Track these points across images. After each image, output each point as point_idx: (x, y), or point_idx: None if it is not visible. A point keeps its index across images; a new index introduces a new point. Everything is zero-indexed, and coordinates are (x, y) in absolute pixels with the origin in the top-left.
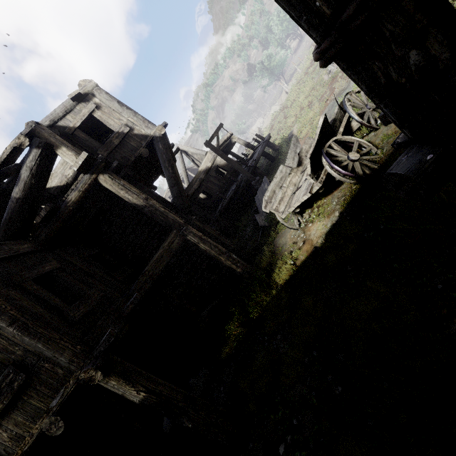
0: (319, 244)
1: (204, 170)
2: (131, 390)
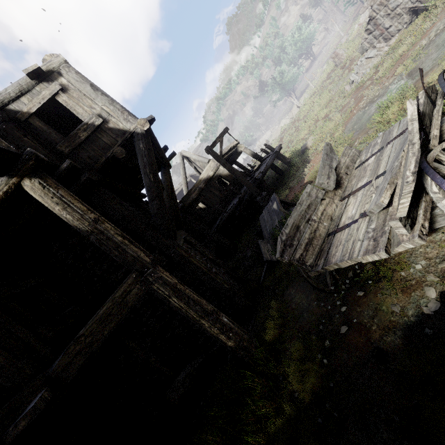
0: (388, 346)
1: (204, 179)
2: None
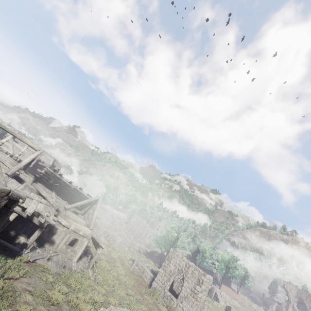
0: None
1: None
2: None
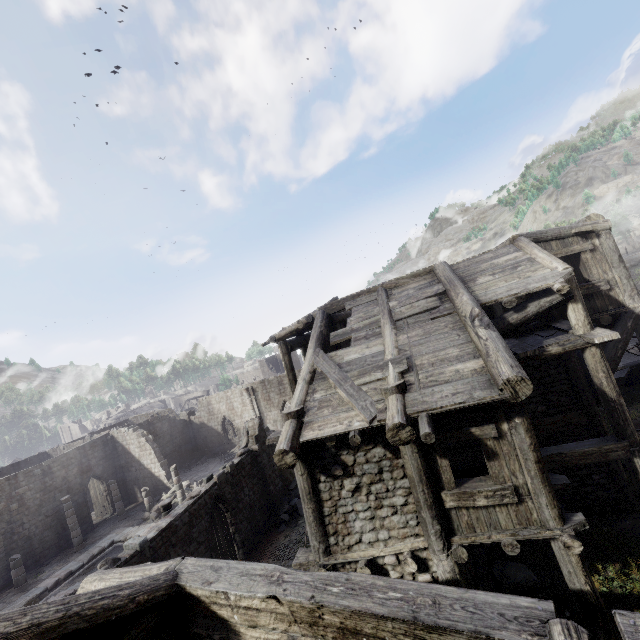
0: None
1: None
2: (582, 577)
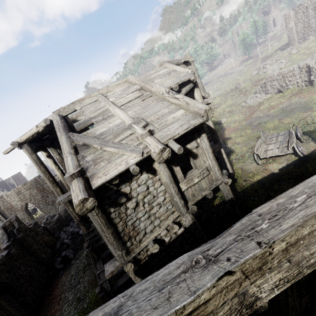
0: (275, 171)
1: None
2: (231, 193)
